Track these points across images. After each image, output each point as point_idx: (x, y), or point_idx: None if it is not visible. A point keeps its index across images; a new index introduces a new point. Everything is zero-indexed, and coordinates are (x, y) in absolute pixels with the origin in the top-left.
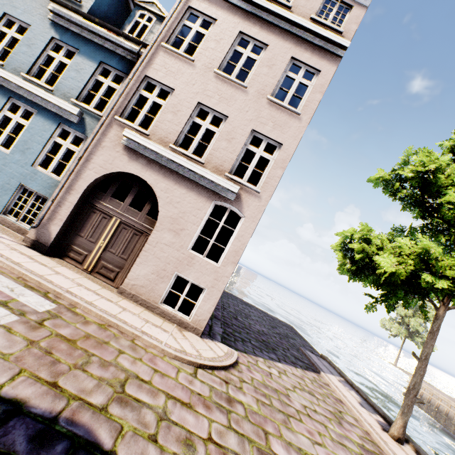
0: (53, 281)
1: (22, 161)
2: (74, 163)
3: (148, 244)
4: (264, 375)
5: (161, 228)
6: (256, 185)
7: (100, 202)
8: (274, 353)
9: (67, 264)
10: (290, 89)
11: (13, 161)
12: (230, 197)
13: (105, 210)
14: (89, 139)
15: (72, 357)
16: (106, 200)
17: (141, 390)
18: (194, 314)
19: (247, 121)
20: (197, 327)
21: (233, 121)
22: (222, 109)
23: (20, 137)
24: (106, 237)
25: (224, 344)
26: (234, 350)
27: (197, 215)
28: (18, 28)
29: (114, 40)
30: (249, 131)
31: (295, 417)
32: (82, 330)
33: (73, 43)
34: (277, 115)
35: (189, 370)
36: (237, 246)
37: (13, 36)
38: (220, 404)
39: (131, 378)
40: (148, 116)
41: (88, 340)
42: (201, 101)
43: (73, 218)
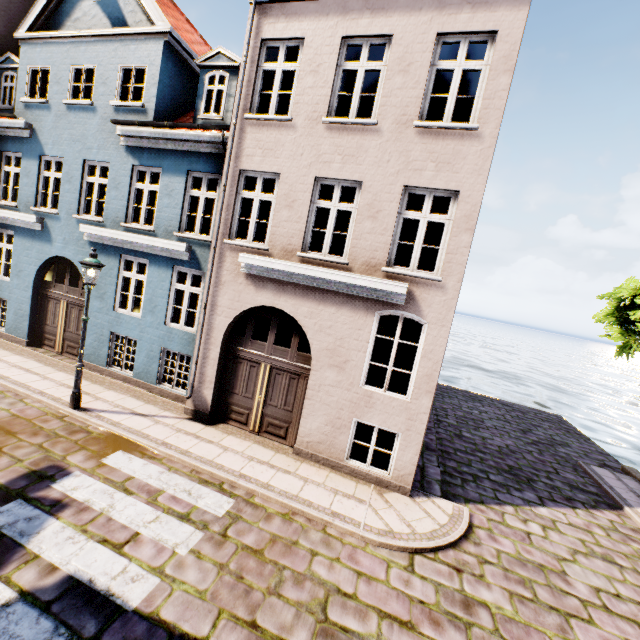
0: (224, 464)
1: (155, 323)
2: (201, 312)
3: (310, 390)
4: (517, 540)
5: (318, 366)
6: (439, 230)
7: (242, 349)
8: (532, 489)
9: (232, 430)
10: (456, 49)
11: (148, 325)
12: (398, 302)
13: (250, 358)
14: (206, 279)
15: (263, 578)
16: (248, 345)
17: (346, 612)
18: (393, 468)
19: (393, 177)
20: (402, 484)
21: (371, 185)
22: (350, 173)
23: (144, 296)
24: (262, 389)
25: (446, 496)
26: (462, 507)
27: (359, 338)
28: (100, 171)
29: (192, 137)
30: (399, 191)
31: (579, 616)
32: (266, 532)
33: (154, 163)
34: (438, 146)
35: (402, 562)
36: (427, 367)
37: (99, 183)
38: (453, 613)
39: (332, 594)
40: (262, 208)
41: (275, 546)
42: (318, 174)
43: (221, 375)
